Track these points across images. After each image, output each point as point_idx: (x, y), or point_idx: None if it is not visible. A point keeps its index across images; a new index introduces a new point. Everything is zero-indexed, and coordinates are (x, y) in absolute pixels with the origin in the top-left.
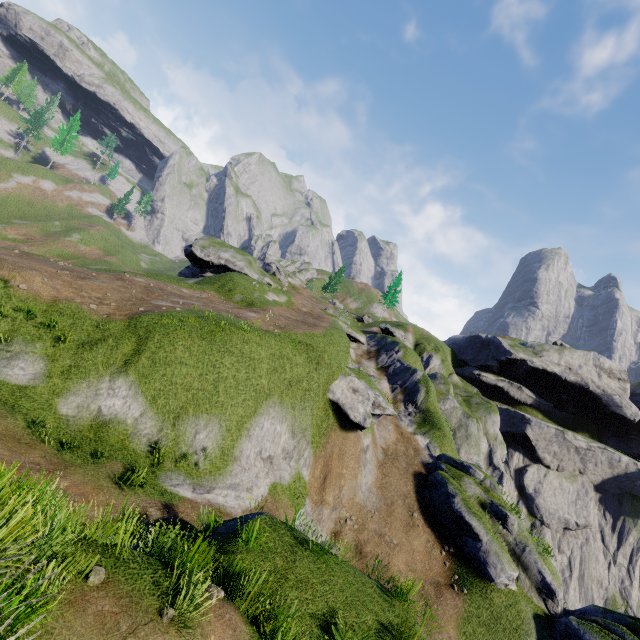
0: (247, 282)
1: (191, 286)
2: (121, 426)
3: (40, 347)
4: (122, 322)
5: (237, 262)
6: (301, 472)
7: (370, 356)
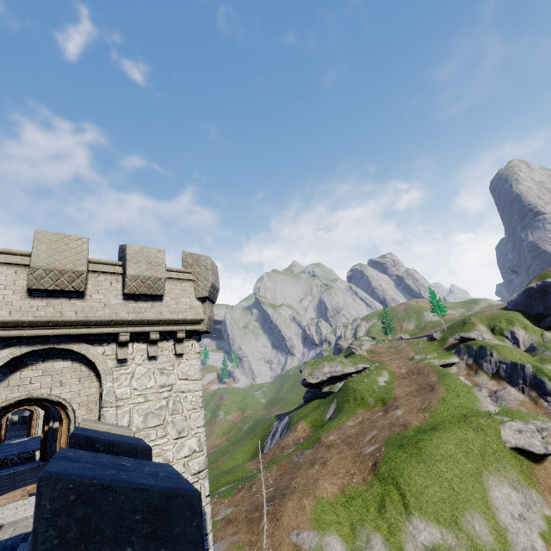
0: (362, 383)
1: (347, 416)
2: (441, 548)
3: (368, 525)
4: (374, 480)
5: (336, 369)
6: (544, 513)
7: (474, 370)
